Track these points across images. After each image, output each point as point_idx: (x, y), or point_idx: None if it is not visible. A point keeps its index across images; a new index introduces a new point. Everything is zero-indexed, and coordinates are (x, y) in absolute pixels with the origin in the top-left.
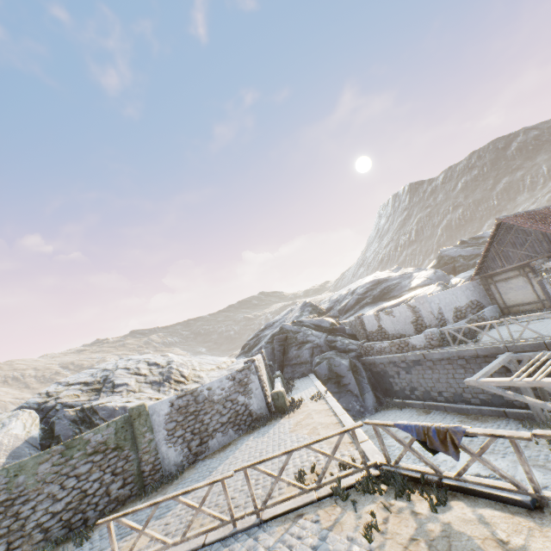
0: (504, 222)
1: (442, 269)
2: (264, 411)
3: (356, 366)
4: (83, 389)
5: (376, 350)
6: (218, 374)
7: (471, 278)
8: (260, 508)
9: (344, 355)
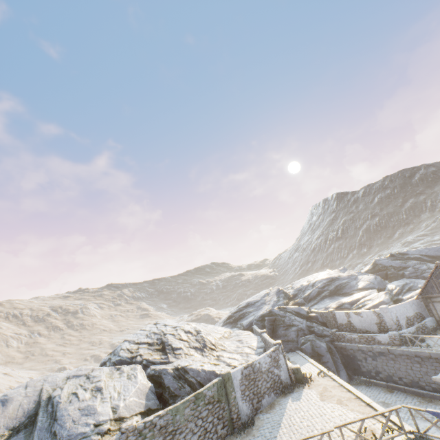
0: None
1: (378, 273)
2: (288, 381)
3: (331, 348)
4: (151, 349)
5: (347, 339)
6: (232, 343)
7: (416, 297)
8: None
9: (321, 339)
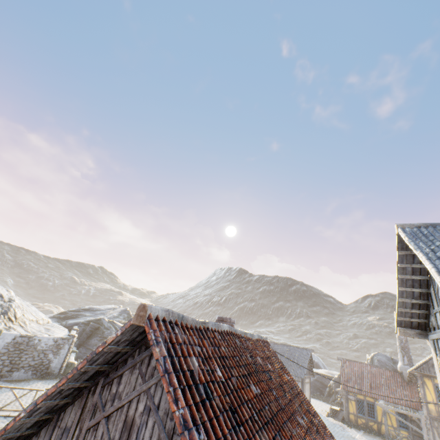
0: None
1: None
2: (56, 370)
3: None
4: None
5: None
6: (37, 327)
7: None
8: None
9: None
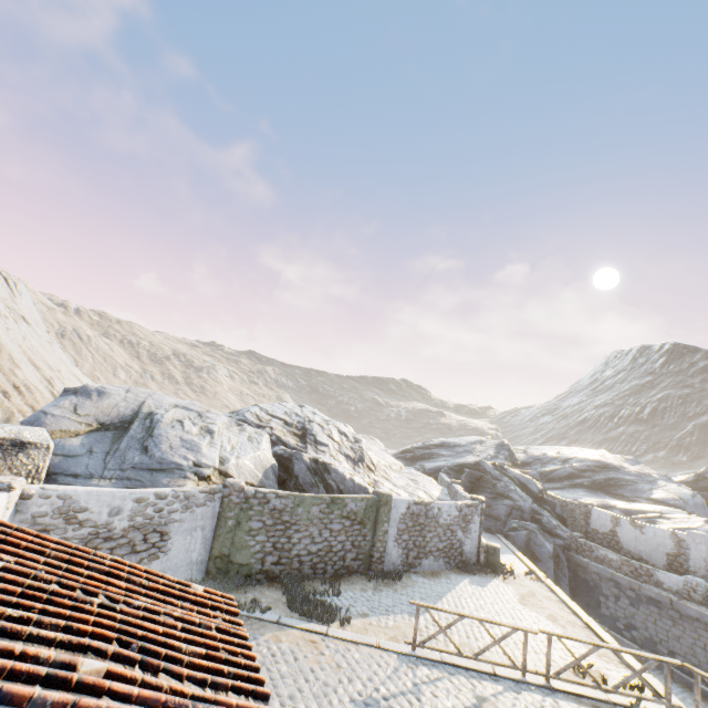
0: None
1: (700, 493)
2: (473, 558)
3: (560, 557)
4: (287, 428)
5: (596, 556)
6: (401, 478)
7: None
8: (552, 675)
9: (548, 537)
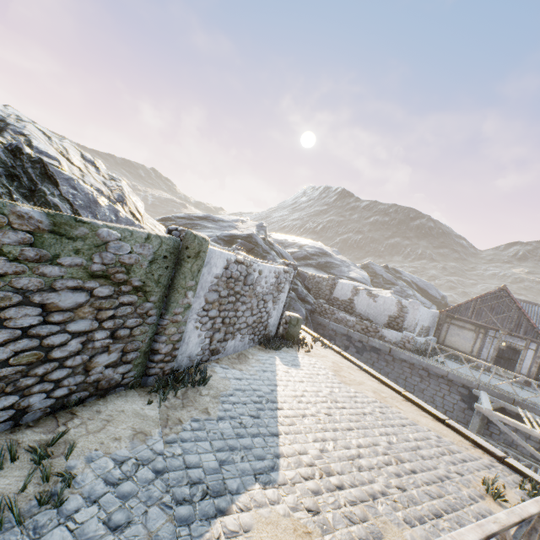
0: (501, 290)
1: None
2: (273, 331)
3: (308, 319)
4: None
5: (336, 318)
6: None
7: (442, 311)
8: None
9: (301, 303)
